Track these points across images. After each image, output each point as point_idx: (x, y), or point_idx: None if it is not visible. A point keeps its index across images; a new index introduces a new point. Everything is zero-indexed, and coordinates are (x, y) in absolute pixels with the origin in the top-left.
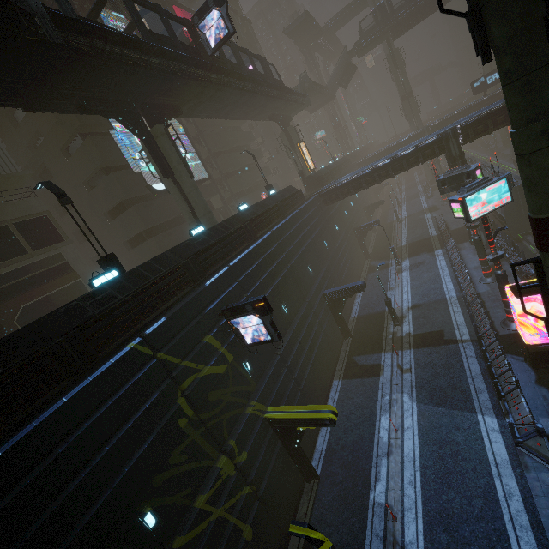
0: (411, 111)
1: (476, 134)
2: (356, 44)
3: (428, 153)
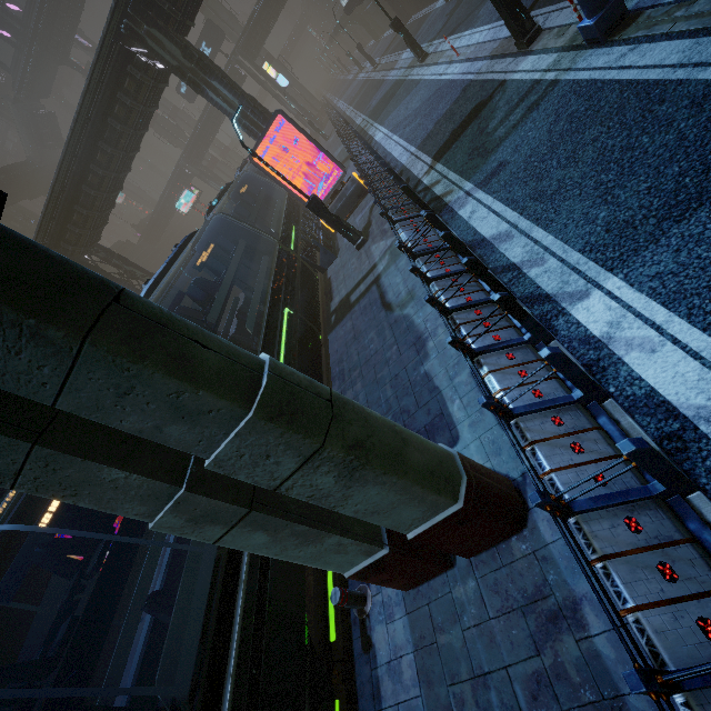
0: (171, 135)
1: (76, 242)
2: (15, 86)
3: None
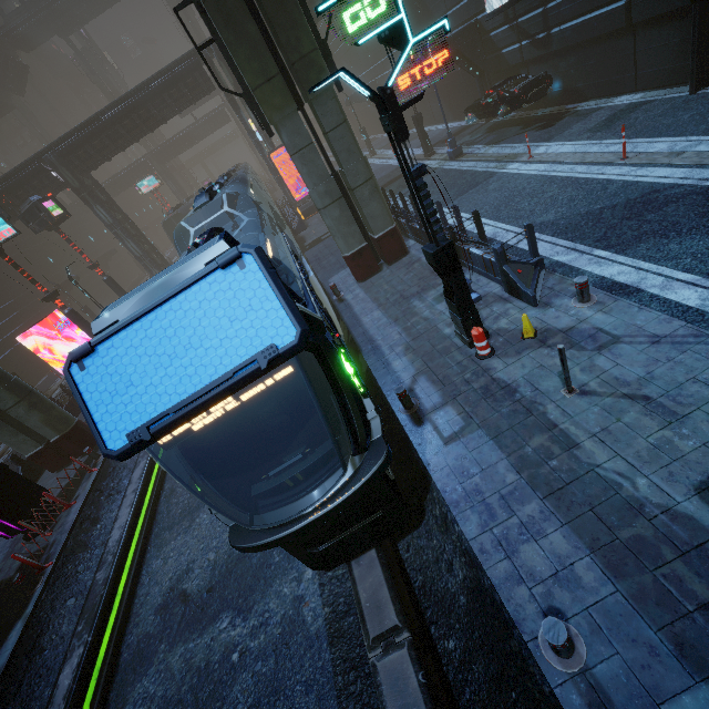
0: None
1: (84, 160)
2: (3, 29)
3: (39, 185)
